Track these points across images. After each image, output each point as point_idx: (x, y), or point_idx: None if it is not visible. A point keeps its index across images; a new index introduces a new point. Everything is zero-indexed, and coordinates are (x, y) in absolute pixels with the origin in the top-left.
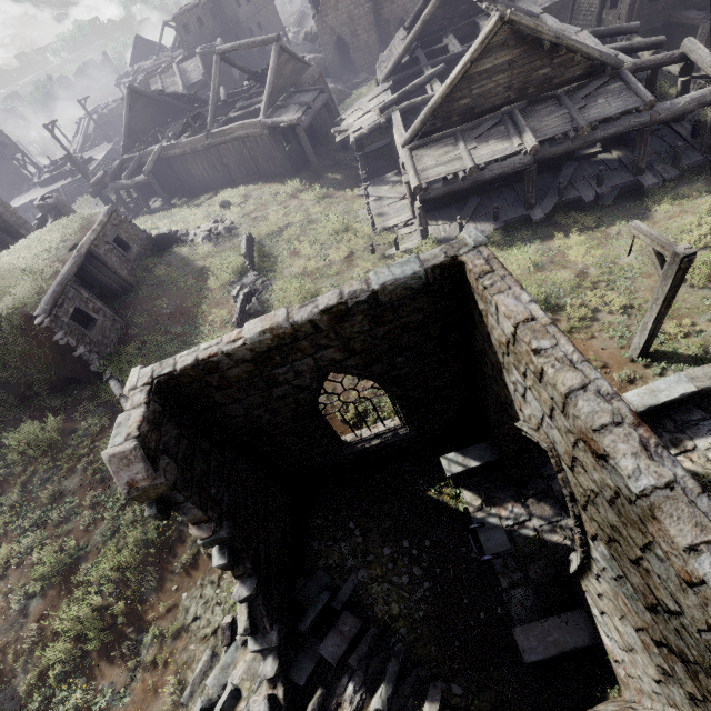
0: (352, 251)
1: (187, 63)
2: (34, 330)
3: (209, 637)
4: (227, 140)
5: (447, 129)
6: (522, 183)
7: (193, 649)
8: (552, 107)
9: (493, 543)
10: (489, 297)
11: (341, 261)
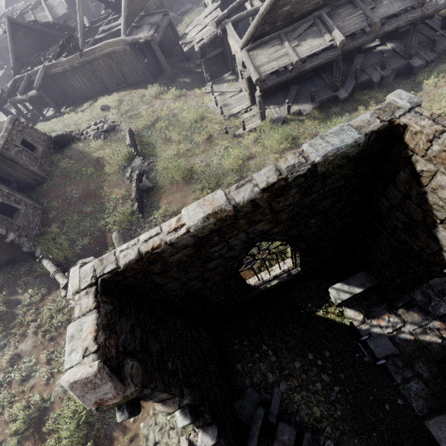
0: (211, 134)
1: (52, 0)
2: None
3: None
4: (97, 57)
5: (273, 32)
6: (327, 72)
7: None
8: (350, 9)
9: (381, 348)
10: None
11: (204, 142)
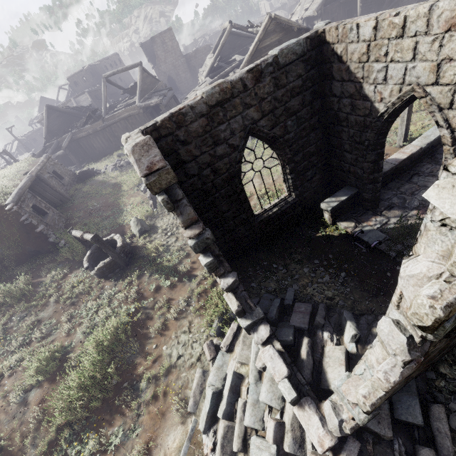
0: None
1: (80, 97)
2: (5, 215)
3: (195, 363)
4: (116, 121)
5: None
6: None
7: (185, 376)
8: None
9: (374, 238)
10: (349, 26)
11: None
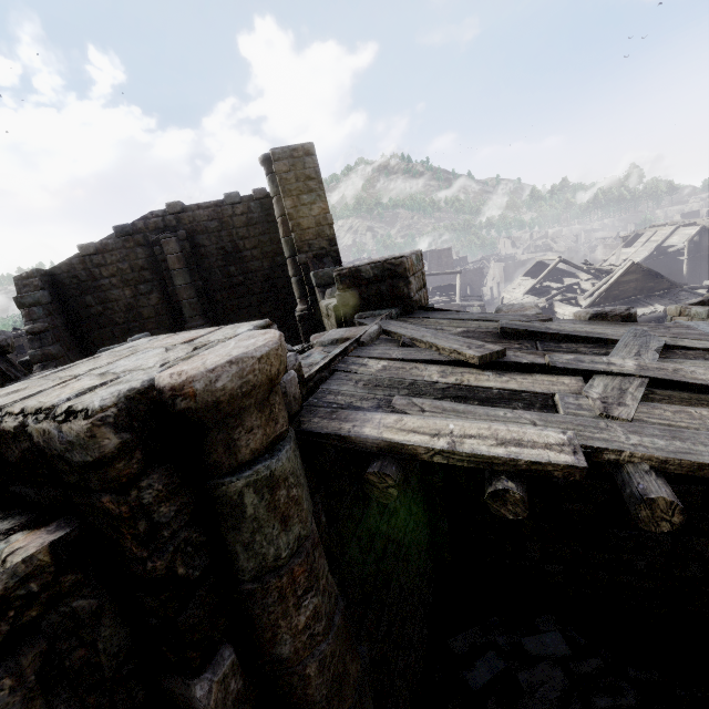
0: None
1: None
2: None
3: None
4: None
5: (605, 303)
6: None
7: None
8: (658, 298)
9: None
10: None
11: None
